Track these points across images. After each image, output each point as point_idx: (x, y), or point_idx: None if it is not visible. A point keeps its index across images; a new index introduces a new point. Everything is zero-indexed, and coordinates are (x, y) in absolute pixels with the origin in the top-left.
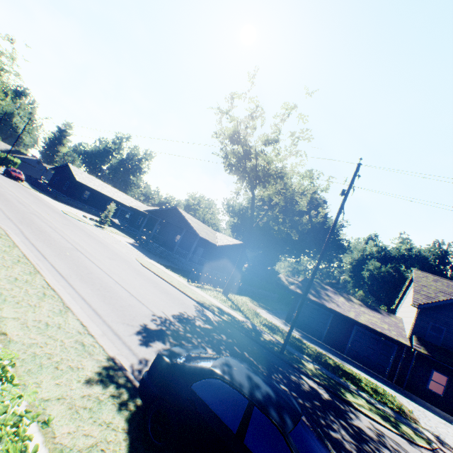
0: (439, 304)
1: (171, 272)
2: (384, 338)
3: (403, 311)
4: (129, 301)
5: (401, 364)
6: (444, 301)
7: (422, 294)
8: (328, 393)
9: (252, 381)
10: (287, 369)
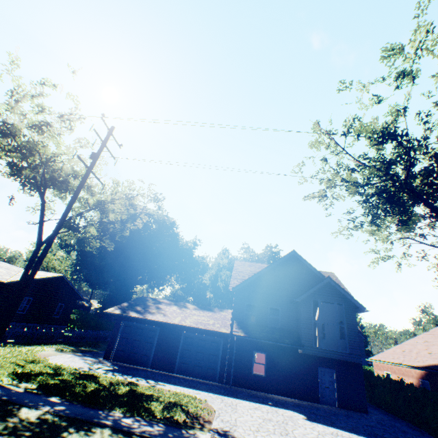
0: (249, 283)
1: None
2: (211, 335)
3: None
4: None
5: (229, 358)
6: (251, 278)
7: (239, 278)
8: None
9: None
10: None
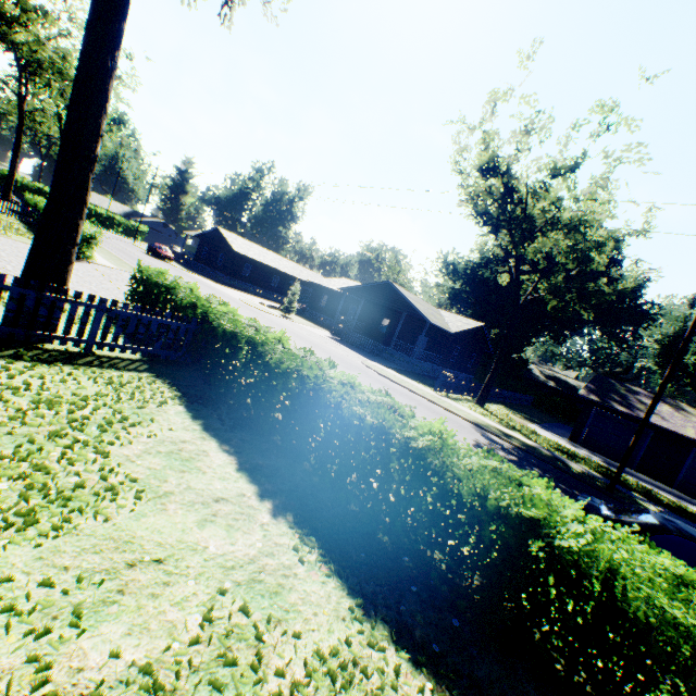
0: None
1: (407, 378)
2: None
3: None
4: None
5: None
6: None
7: None
8: None
9: None
10: None
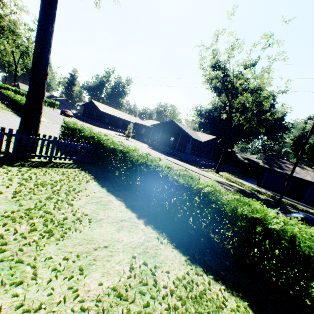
0: None
1: (184, 163)
2: None
3: None
4: None
5: None
6: None
7: None
8: None
9: None
10: None
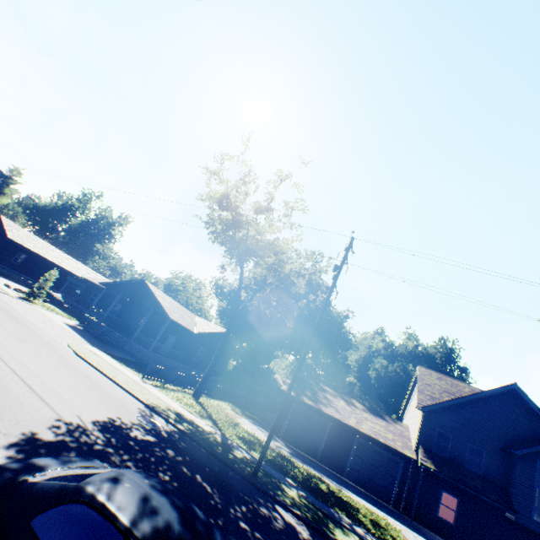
0: (443, 406)
1: (121, 364)
2: (389, 451)
3: (409, 416)
4: (21, 399)
5: (408, 485)
6: (448, 402)
7: (427, 394)
8: (310, 530)
9: (148, 505)
10: (257, 497)
